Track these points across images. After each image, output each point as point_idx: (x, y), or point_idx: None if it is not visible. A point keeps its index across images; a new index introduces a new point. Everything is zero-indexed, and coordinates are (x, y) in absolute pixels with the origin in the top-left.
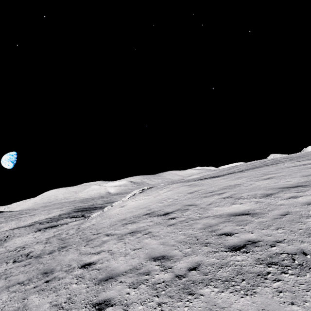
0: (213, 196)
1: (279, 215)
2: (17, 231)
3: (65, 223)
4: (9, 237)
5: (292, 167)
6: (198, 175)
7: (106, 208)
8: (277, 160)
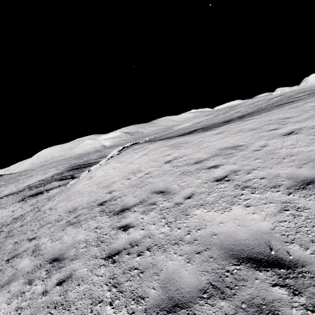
0: (198, 173)
1: None
2: (4, 200)
3: (52, 188)
4: None
5: None
6: (189, 123)
7: (82, 174)
8: (290, 96)
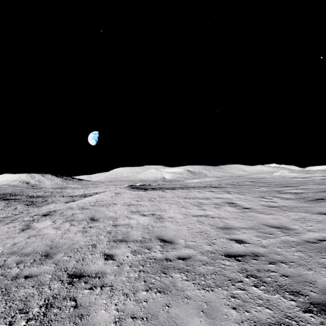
0: (81, 210)
1: (7, 237)
2: (63, 198)
3: None
4: (53, 202)
5: (181, 197)
6: (199, 180)
7: None
8: (241, 182)
